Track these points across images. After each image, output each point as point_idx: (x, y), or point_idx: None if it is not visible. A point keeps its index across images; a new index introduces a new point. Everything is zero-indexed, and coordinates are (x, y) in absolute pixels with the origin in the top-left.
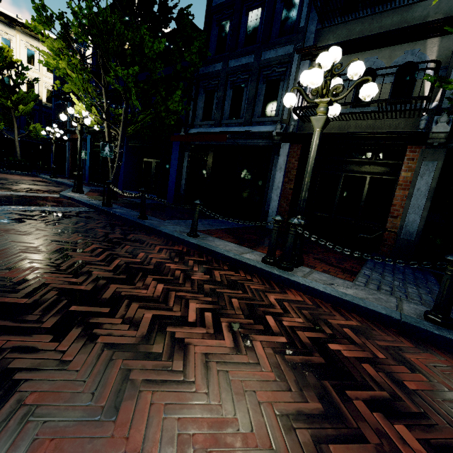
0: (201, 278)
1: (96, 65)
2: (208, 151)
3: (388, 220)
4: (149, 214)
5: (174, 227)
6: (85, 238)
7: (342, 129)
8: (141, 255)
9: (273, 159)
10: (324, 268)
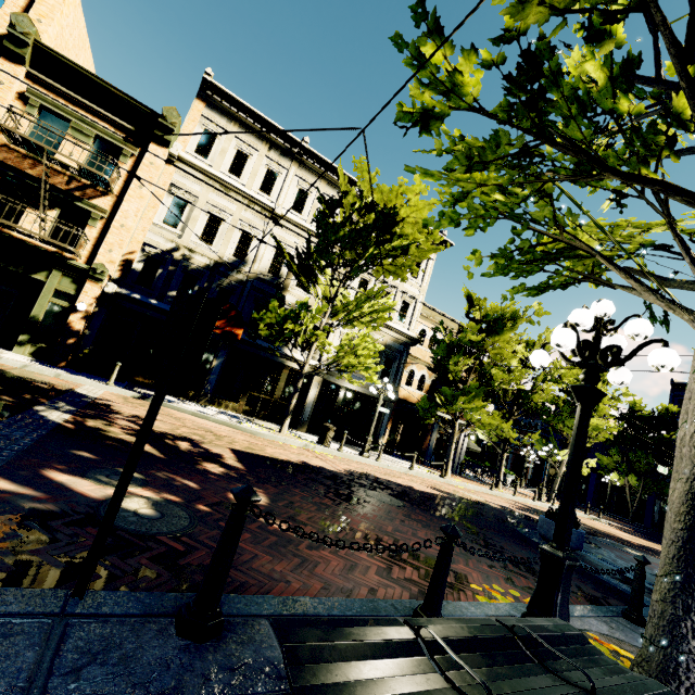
0: None
1: None
2: None
3: None
4: None
5: None
6: None
7: None
8: None
9: None
10: None
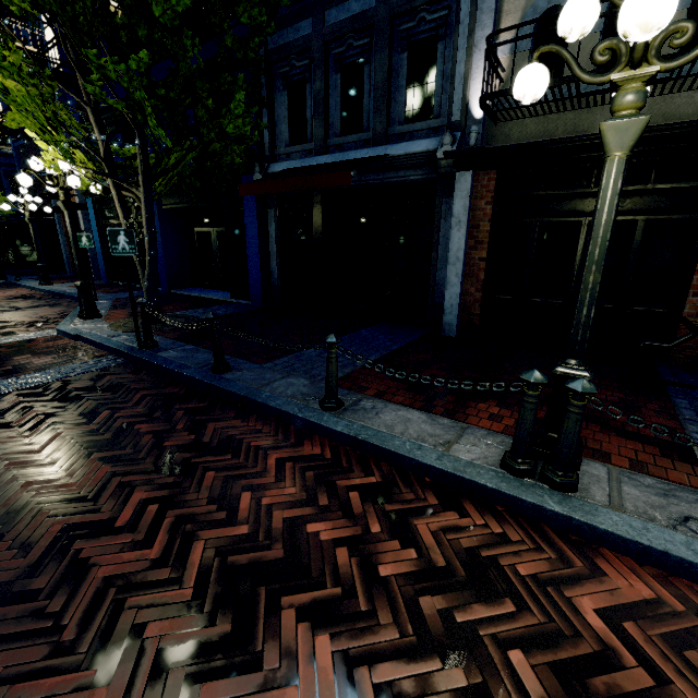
0: (401, 567)
1: (68, 60)
2: (311, 202)
3: (689, 301)
4: (230, 351)
5: (287, 384)
6: (116, 467)
7: (579, 126)
8: (246, 505)
9: (440, 205)
10: (622, 450)
